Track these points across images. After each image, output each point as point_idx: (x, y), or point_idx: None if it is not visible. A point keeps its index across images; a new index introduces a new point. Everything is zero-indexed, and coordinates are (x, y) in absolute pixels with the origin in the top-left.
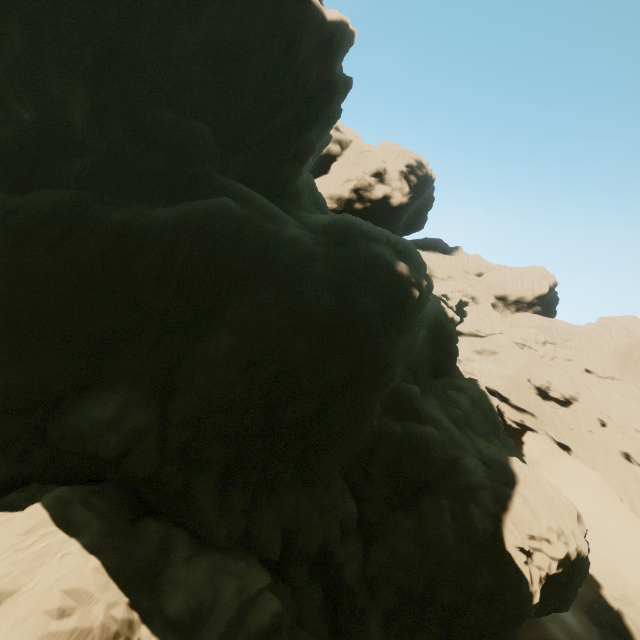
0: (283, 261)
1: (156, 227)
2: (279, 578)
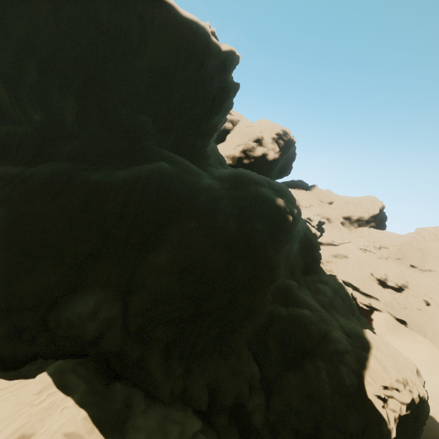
0: (201, 201)
1: (118, 183)
2: (207, 424)
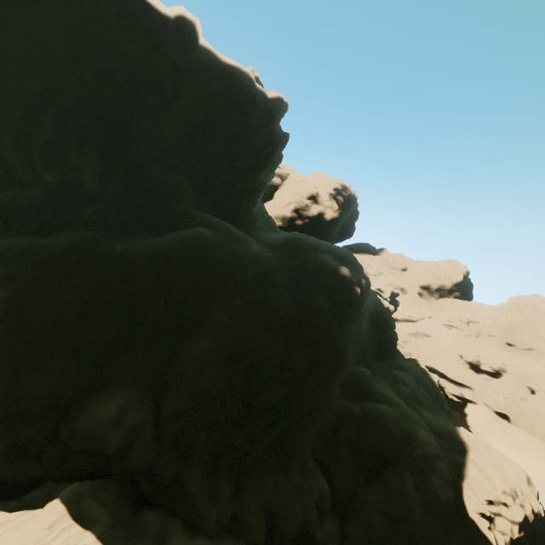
0: (250, 273)
1: (148, 254)
2: None
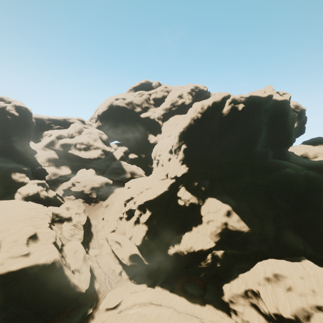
0: (318, 185)
1: (271, 182)
2: None
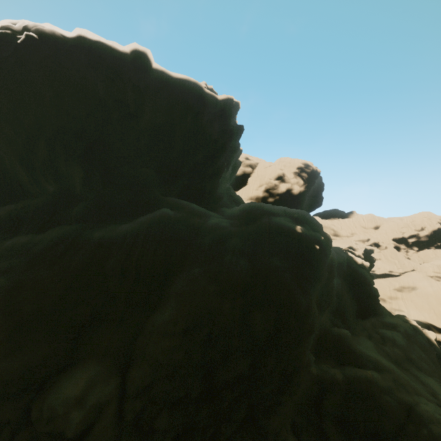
0: (207, 242)
1: (121, 236)
2: None
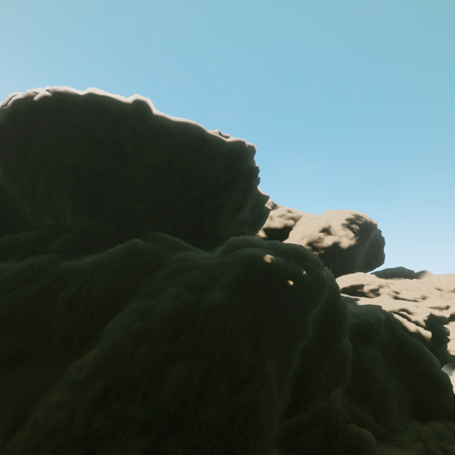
0: (162, 274)
1: (85, 266)
2: None
